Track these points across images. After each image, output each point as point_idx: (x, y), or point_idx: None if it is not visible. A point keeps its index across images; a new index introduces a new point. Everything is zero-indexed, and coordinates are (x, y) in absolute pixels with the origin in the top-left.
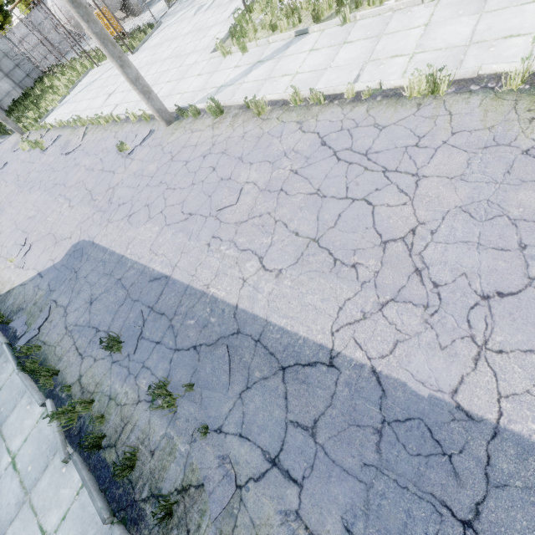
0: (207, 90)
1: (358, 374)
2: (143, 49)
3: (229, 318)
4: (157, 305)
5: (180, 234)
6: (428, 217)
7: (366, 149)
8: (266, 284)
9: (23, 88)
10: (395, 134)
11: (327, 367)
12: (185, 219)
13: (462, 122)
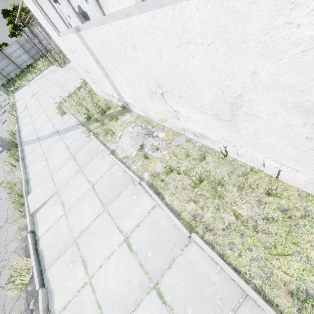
0: (35, 135)
1: None
2: (66, 67)
3: None
4: None
5: None
6: None
7: None
8: None
9: (34, 59)
10: None
11: None
12: None
13: None
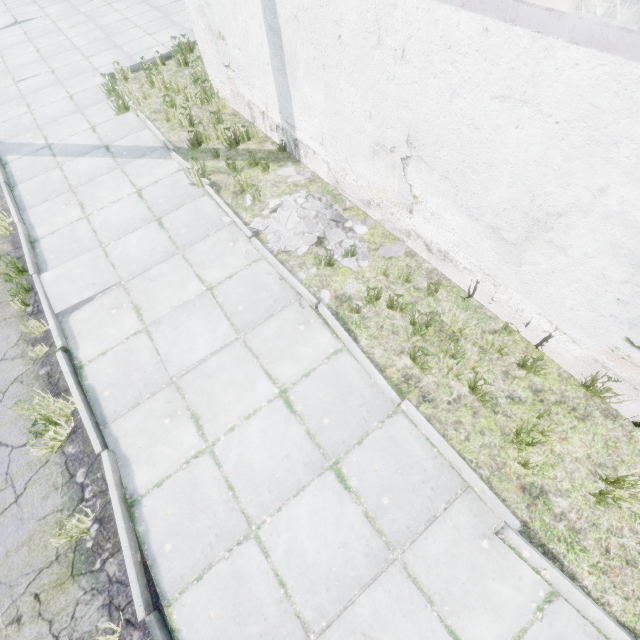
0: (39, 135)
1: None
2: None
3: None
4: None
5: None
6: None
7: None
8: None
9: None
10: None
11: None
12: None
13: (1, 530)
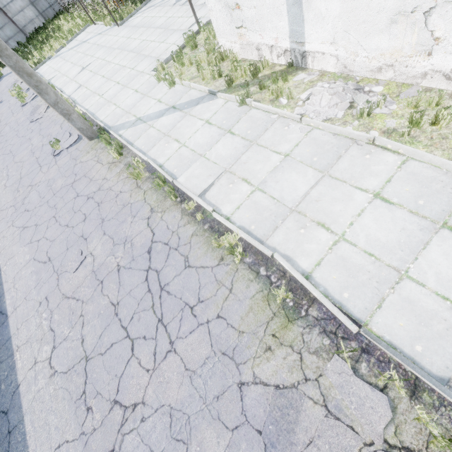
0: (130, 116)
1: None
2: (126, 25)
3: (10, 393)
4: None
5: (34, 276)
6: (150, 400)
7: (166, 282)
8: (42, 379)
9: (45, 17)
10: (190, 281)
11: None
12: (44, 262)
13: (231, 308)
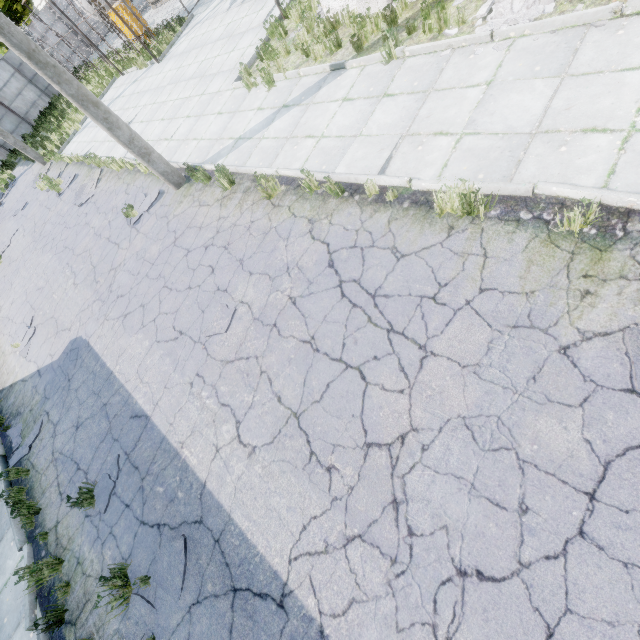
0: (224, 141)
1: (305, 630)
2: (169, 57)
3: (195, 498)
4: (133, 454)
5: (167, 359)
6: (423, 422)
7: (376, 287)
8: (237, 463)
9: (50, 95)
10: (413, 271)
11: (276, 606)
12: (174, 338)
13: (497, 273)
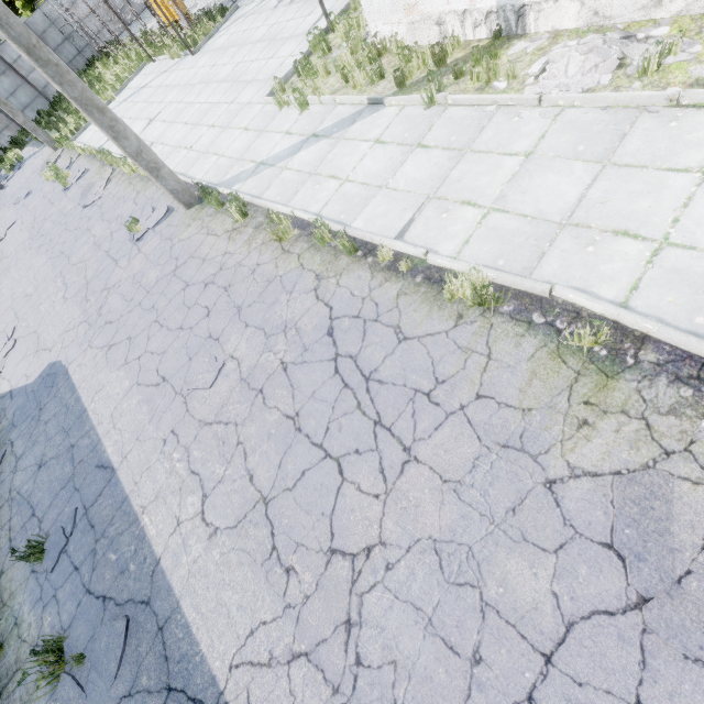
0: (245, 163)
1: None
2: (205, 50)
3: (147, 574)
4: (92, 509)
5: (144, 407)
6: (393, 537)
7: (371, 369)
8: (196, 543)
9: (74, 70)
10: (413, 359)
11: None
12: (156, 384)
13: (497, 380)
